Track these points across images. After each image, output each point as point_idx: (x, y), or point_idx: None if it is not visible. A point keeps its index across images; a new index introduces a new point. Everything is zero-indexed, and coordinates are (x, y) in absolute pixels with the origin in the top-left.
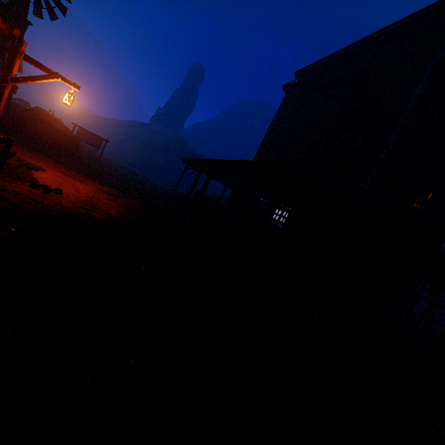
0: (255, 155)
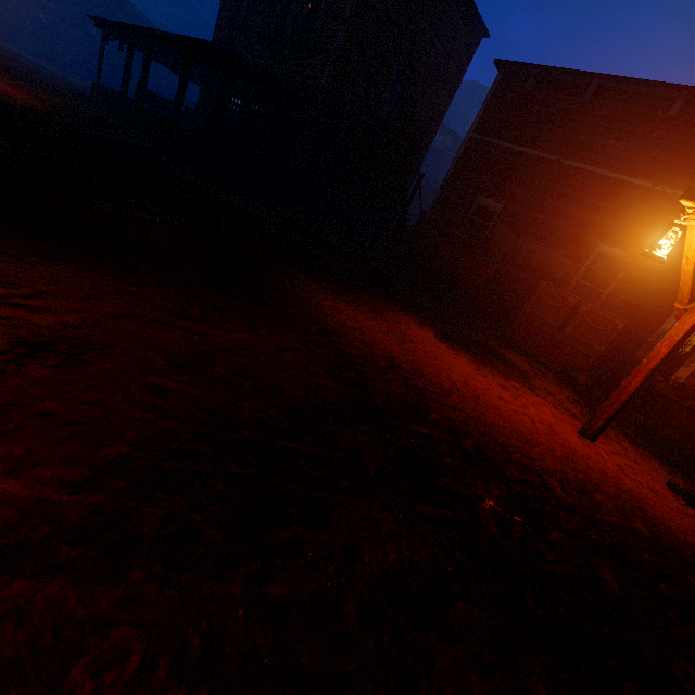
0: (217, 20)
